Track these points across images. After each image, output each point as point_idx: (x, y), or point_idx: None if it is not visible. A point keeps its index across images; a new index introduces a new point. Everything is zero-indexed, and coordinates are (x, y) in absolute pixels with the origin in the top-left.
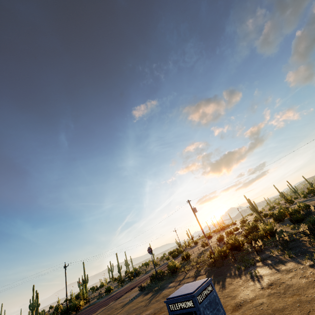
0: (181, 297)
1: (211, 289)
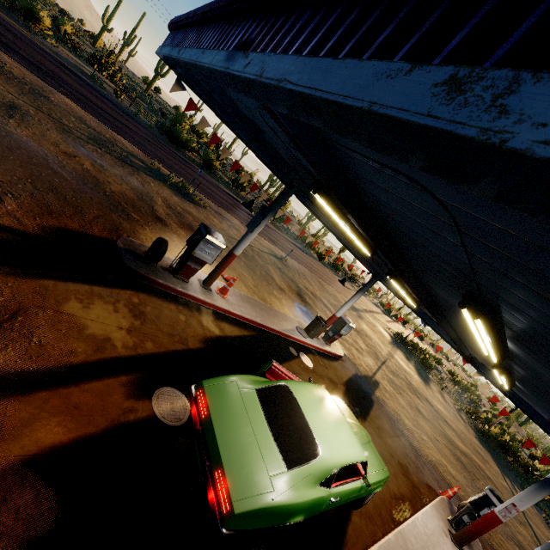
0: None
1: None
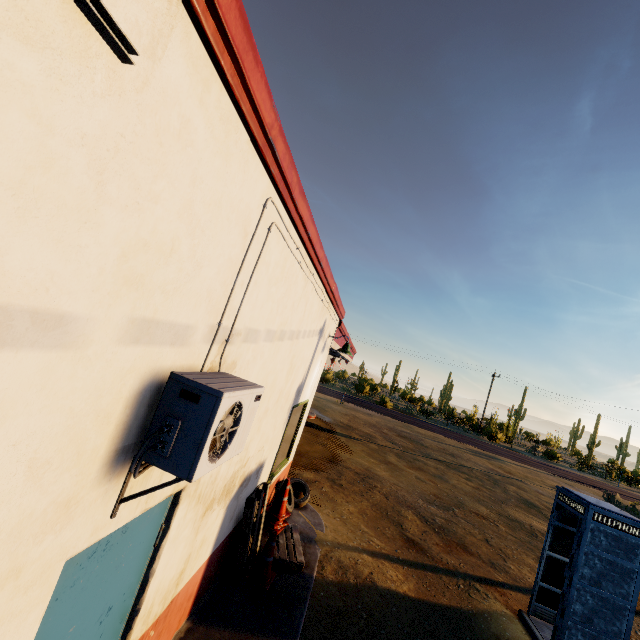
0: (576, 496)
1: (637, 535)
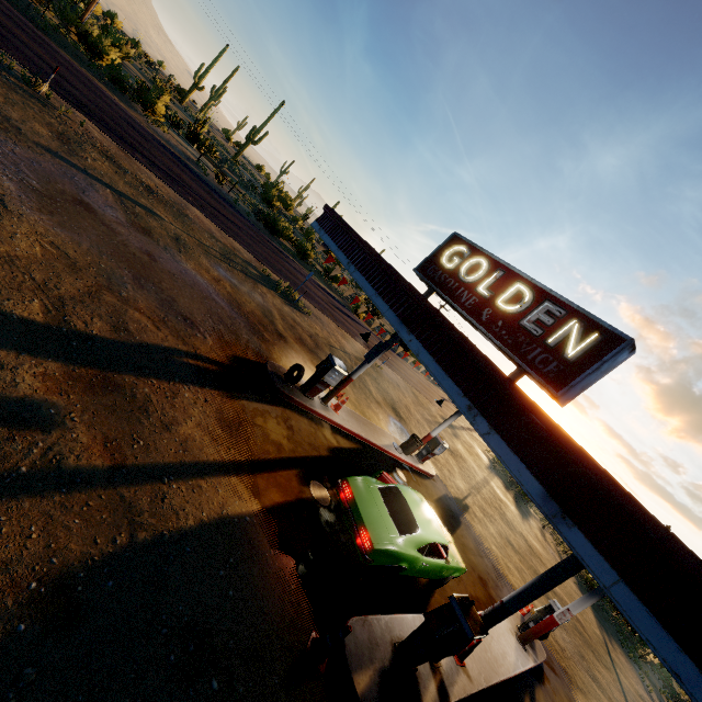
0: None
1: None
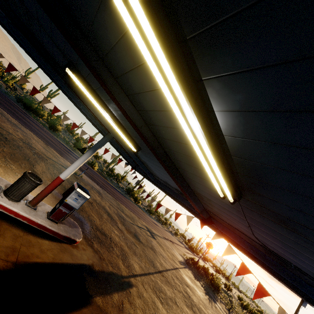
0: None
1: None
